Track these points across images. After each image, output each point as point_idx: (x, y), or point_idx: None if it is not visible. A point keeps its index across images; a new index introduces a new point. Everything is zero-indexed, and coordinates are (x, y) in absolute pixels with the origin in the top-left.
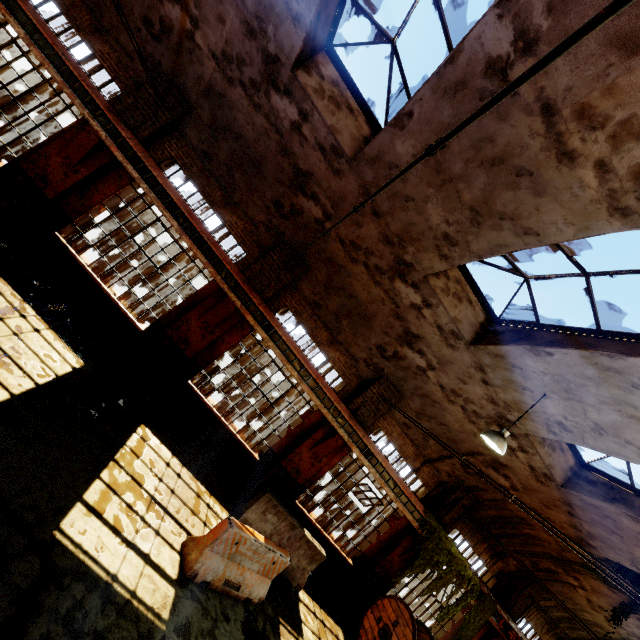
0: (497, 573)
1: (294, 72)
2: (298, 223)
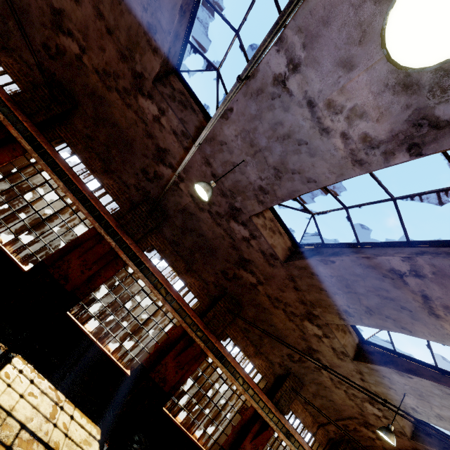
0: None
1: (250, 217)
2: (238, 283)
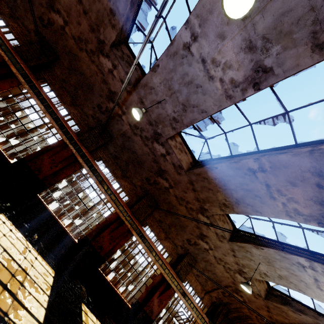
0: None
1: (167, 140)
2: (156, 187)
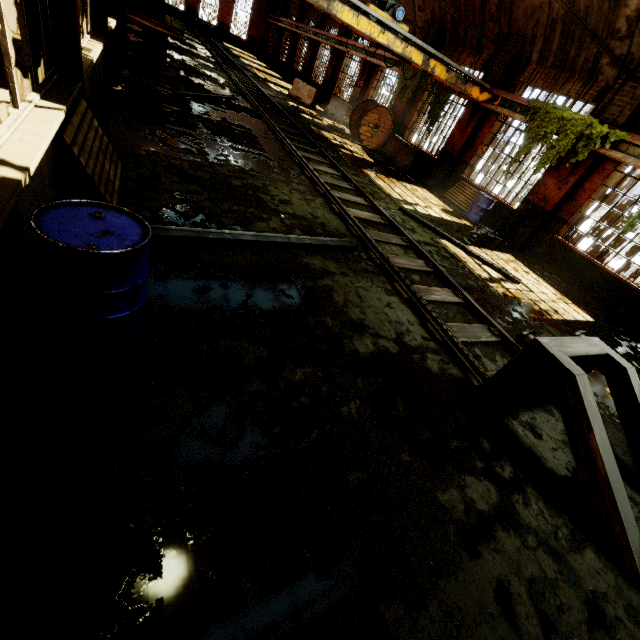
0: (483, 65)
1: None
2: None
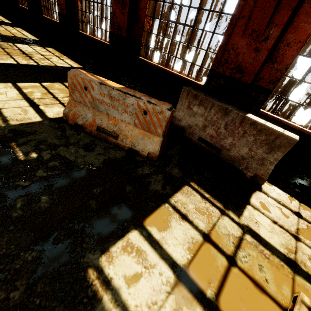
0: None
1: None
2: None
